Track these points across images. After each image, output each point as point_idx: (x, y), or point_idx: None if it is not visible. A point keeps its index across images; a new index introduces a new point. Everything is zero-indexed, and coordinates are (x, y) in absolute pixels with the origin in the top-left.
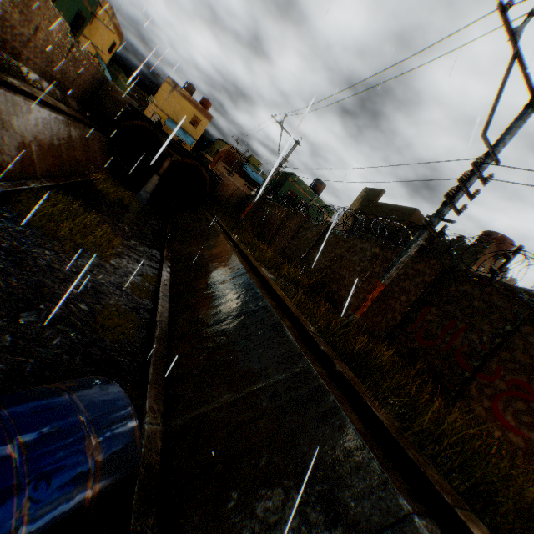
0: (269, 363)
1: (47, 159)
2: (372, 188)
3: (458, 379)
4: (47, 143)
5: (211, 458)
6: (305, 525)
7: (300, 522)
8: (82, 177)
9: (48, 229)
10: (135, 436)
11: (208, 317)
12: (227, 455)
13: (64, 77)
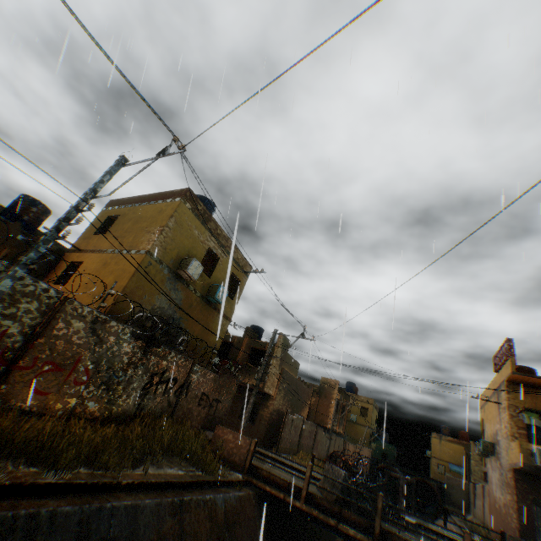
0: None
1: None
2: None
3: None
4: None
5: None
6: None
7: None
8: None
9: None
10: None
11: None
12: None
13: None
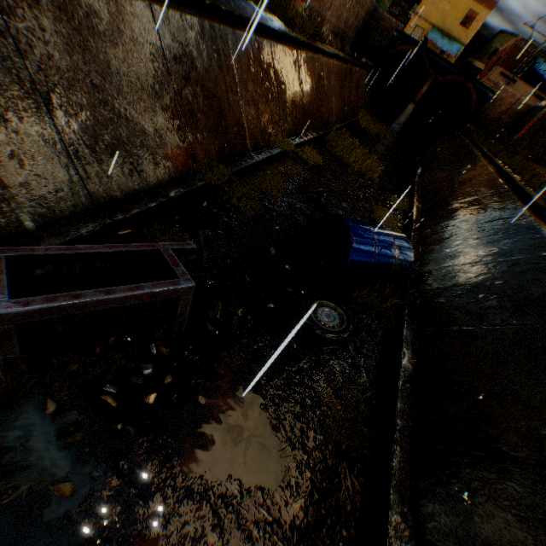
0: (514, 249)
1: (337, 107)
2: None
3: None
4: (339, 93)
5: (453, 284)
6: (519, 313)
7: (515, 311)
8: (352, 118)
9: (344, 157)
10: (411, 256)
11: (457, 222)
12: (465, 284)
13: (345, 26)
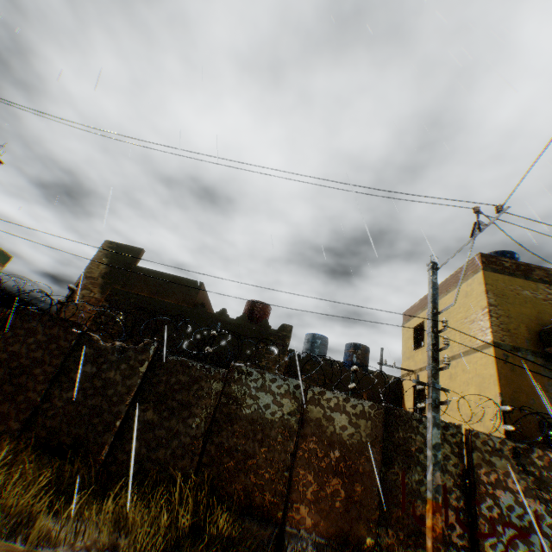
0: None
1: None
2: (123, 244)
3: (467, 546)
4: None
5: None
6: None
7: None
8: None
9: None
10: None
11: None
12: None
13: None
